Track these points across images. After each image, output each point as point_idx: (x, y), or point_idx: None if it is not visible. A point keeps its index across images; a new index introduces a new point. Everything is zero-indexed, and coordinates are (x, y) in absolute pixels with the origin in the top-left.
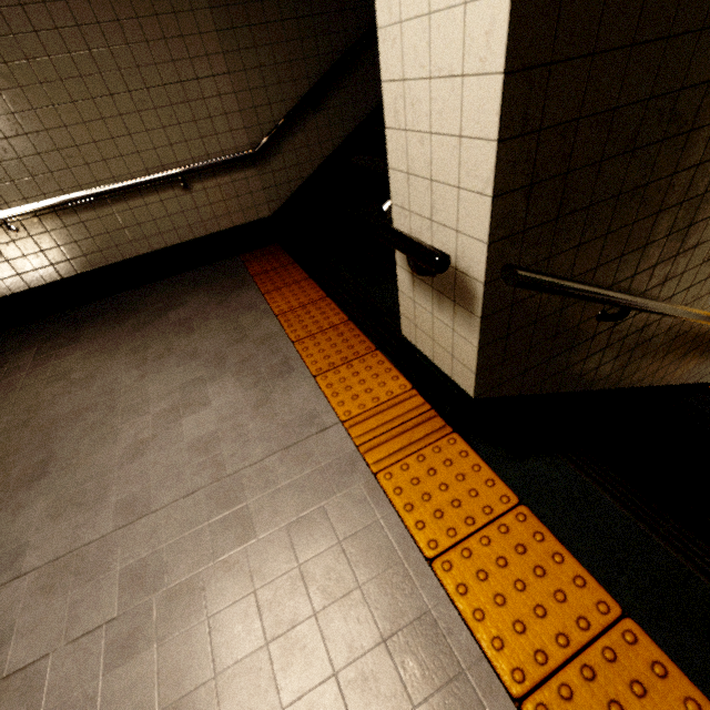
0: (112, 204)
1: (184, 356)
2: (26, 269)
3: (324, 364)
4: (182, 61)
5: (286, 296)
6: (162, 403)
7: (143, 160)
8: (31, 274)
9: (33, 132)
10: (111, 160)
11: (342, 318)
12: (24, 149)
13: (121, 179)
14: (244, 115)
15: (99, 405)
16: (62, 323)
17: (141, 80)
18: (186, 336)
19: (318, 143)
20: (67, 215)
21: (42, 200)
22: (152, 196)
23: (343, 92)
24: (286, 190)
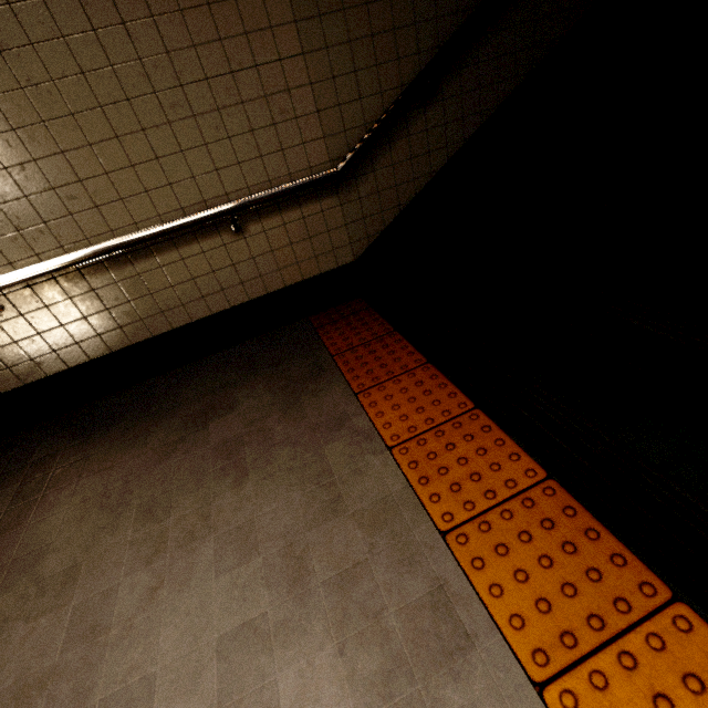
0: (134, 261)
1: (230, 542)
2: (17, 359)
3: (547, 633)
4: (234, 39)
5: (398, 401)
6: (179, 706)
7: (177, 195)
8: (26, 366)
9: (16, 164)
10: (131, 198)
11: (531, 471)
12: (4, 190)
13: (146, 224)
14: (323, 118)
15: (62, 678)
16: (67, 431)
17: (173, 73)
18: (235, 484)
19: (426, 153)
20: (71, 282)
21: (35, 263)
22: (190, 246)
23: (467, 73)
24: (377, 223)
